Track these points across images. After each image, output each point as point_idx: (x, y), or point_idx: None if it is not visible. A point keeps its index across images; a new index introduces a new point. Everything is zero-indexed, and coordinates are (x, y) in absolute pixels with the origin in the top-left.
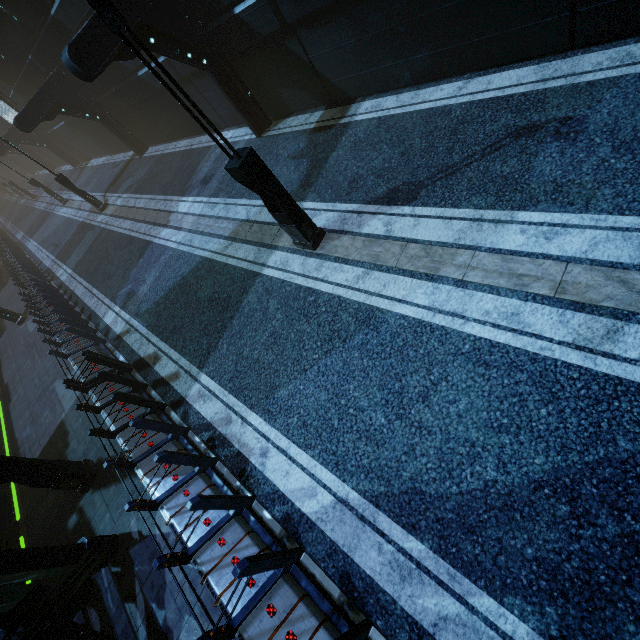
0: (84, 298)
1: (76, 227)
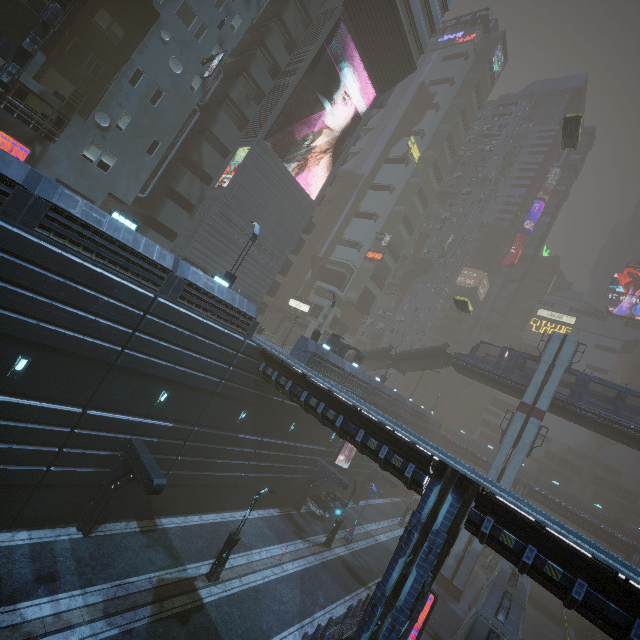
0: None
1: None
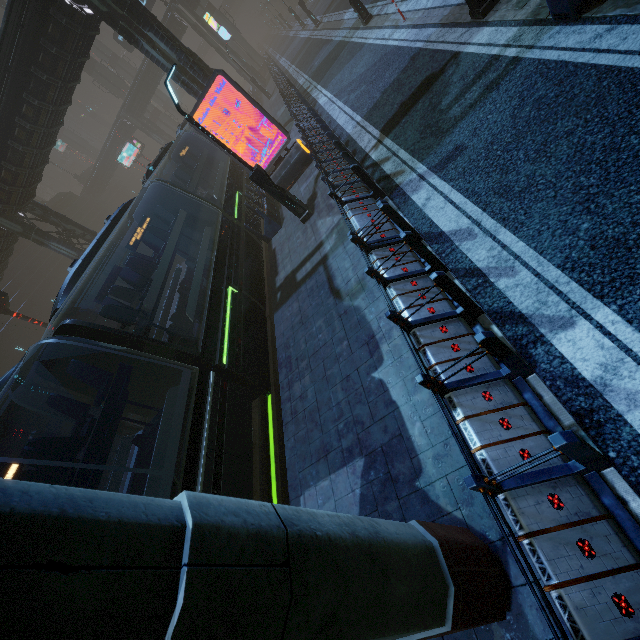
0: (295, 77)
1: (304, 42)
